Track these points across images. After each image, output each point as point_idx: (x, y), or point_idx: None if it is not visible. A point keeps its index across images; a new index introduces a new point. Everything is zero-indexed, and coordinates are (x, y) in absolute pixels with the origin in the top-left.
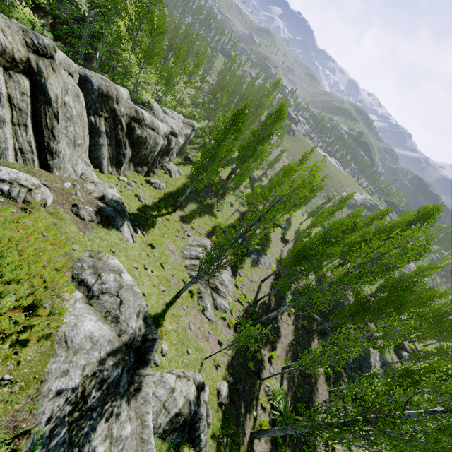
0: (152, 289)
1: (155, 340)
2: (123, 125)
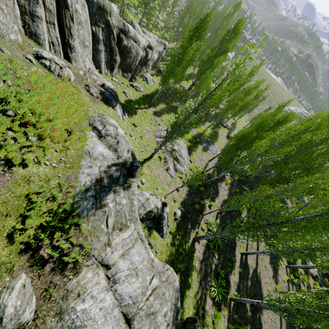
0: (135, 149)
1: (138, 166)
2: (114, 35)
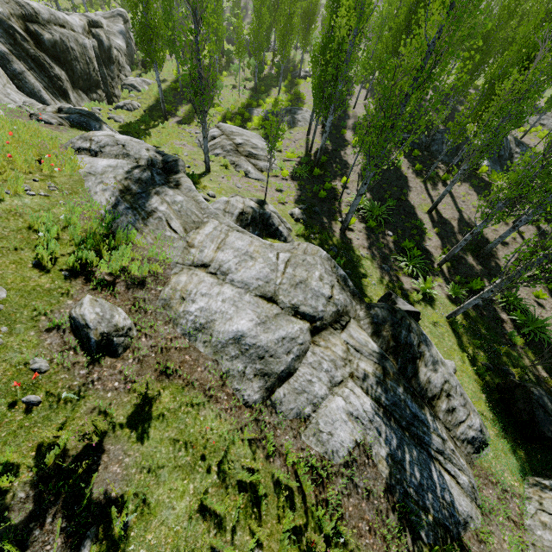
0: None
1: (176, 160)
2: (20, 33)
